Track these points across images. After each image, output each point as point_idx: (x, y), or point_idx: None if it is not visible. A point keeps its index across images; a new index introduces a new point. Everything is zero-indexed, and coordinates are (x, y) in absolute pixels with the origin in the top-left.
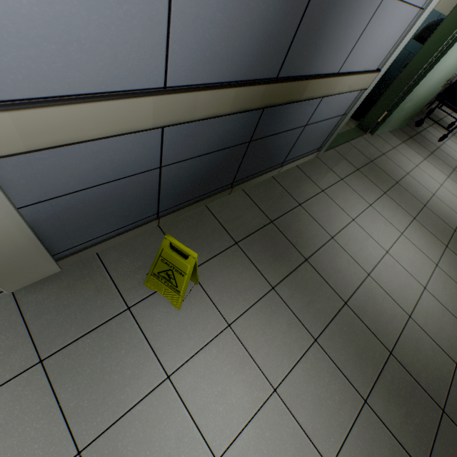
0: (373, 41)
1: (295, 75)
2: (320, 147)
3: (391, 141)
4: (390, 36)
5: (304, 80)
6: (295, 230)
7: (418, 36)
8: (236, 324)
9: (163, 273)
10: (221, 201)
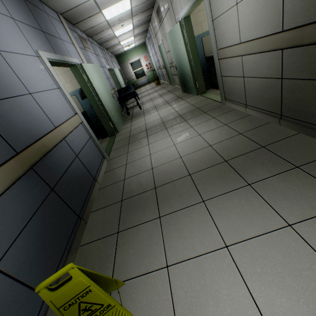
0: (54, 108)
1: (30, 144)
2: (103, 156)
3: (127, 126)
4: (60, 102)
5: (37, 141)
6: (135, 188)
7: (82, 98)
8: (169, 259)
9: (82, 315)
10: (86, 231)
